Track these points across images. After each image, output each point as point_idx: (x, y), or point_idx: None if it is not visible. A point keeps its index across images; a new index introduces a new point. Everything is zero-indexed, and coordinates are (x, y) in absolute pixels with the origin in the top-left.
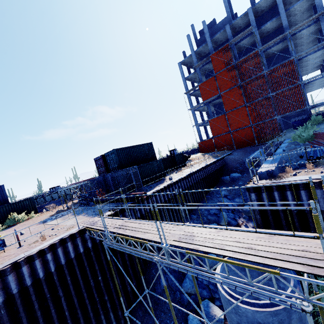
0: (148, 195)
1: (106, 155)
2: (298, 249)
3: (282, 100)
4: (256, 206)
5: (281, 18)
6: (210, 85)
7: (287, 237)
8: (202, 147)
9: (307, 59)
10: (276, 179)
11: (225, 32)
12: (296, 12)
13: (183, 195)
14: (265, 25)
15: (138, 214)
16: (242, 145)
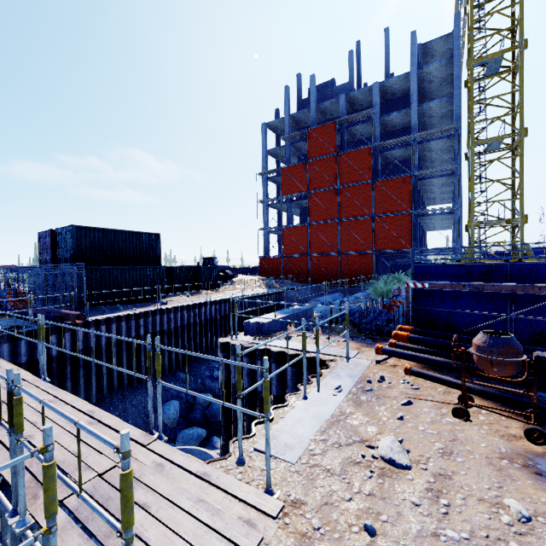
0: (92, 320)
1: (58, 231)
2: (73, 451)
3: (386, 230)
4: (221, 375)
5: (411, 114)
6: (298, 174)
7: (106, 428)
8: (263, 267)
9: (427, 182)
10: (260, 339)
11: (339, 104)
12: (432, 114)
13: (175, 335)
14: (390, 114)
15: (54, 351)
16: (320, 280)
